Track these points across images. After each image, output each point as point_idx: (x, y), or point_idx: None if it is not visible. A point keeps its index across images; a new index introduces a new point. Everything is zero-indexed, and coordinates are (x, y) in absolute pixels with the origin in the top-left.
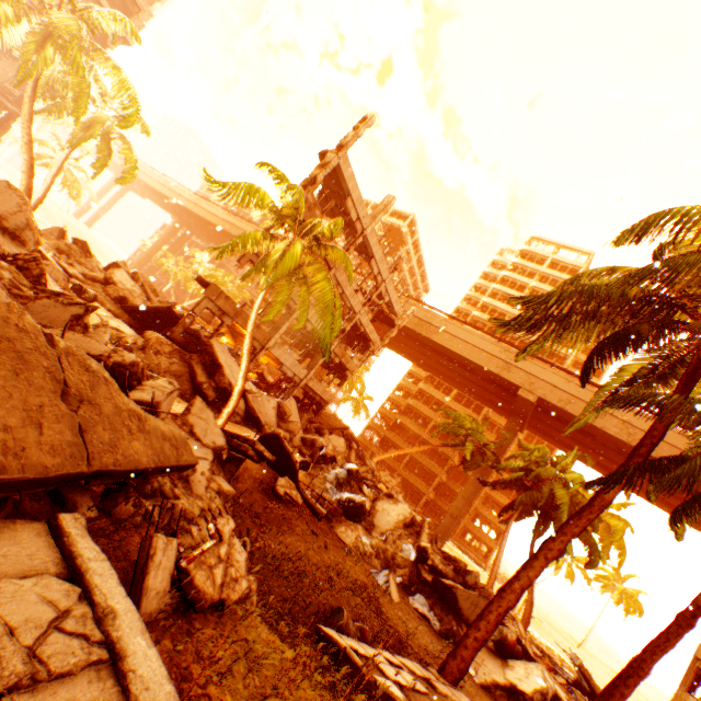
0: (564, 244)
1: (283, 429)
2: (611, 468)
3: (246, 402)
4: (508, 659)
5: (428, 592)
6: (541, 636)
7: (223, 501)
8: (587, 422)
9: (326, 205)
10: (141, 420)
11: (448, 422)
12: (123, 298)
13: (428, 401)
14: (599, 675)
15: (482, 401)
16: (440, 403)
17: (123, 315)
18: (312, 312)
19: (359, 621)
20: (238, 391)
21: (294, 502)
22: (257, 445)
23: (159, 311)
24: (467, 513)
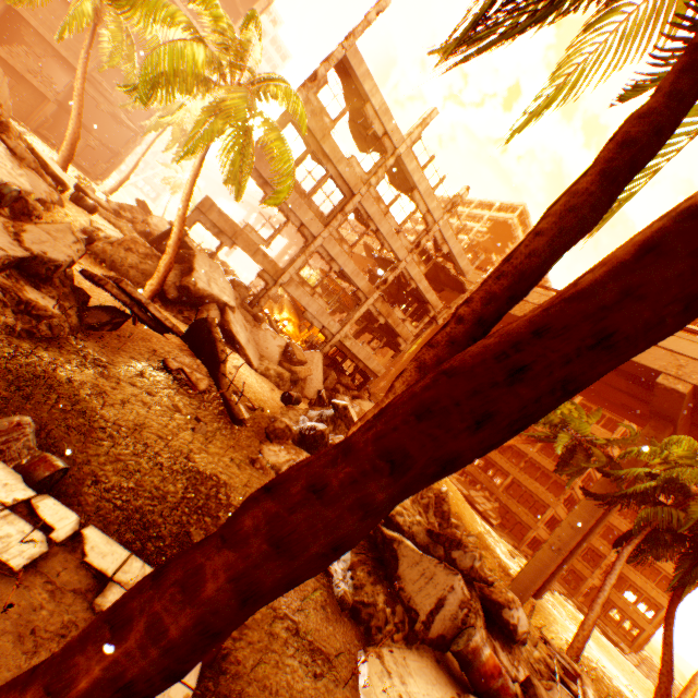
0: None
1: (284, 369)
2: None
3: (223, 316)
4: (471, 696)
5: (362, 546)
6: None
7: (18, 307)
8: None
9: (359, 135)
10: None
11: None
12: (148, 233)
13: None
14: None
15: (611, 408)
16: None
17: None
18: (336, 249)
19: (124, 493)
20: (164, 262)
21: (190, 383)
22: (128, 286)
23: (166, 236)
24: (597, 566)
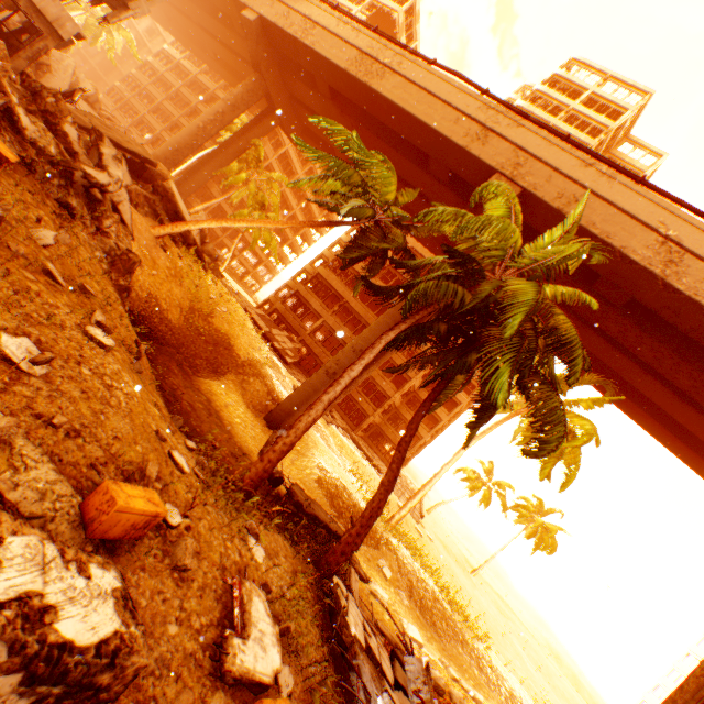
0: (616, 75)
1: None
2: (596, 353)
3: None
4: None
5: None
6: (417, 563)
7: None
8: (598, 237)
9: None
10: None
11: None
12: None
13: None
14: (485, 613)
15: (434, 247)
16: None
17: None
18: None
19: None
20: None
21: None
22: None
23: None
24: (381, 407)
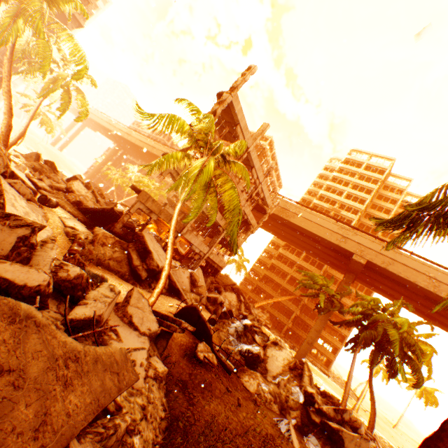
0: (374, 154)
1: (194, 293)
2: (418, 308)
3: (169, 277)
4: None
5: (318, 432)
6: (374, 428)
7: (159, 382)
8: (403, 277)
9: (220, 131)
10: (79, 359)
11: (305, 279)
12: (79, 202)
13: (285, 260)
14: None
15: (324, 261)
16: (294, 262)
17: (79, 215)
18: None
19: None
20: (165, 275)
21: (211, 363)
22: (183, 324)
23: (104, 211)
24: None
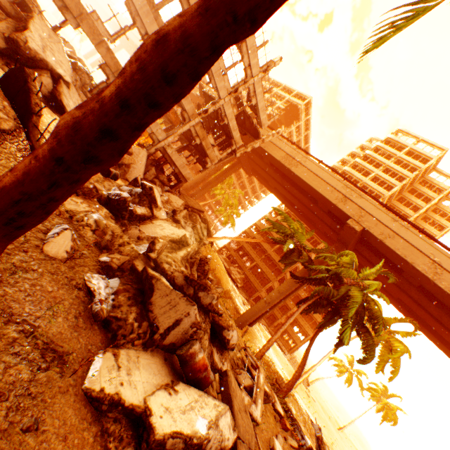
0: (424, 139)
1: None
2: (408, 305)
3: (56, 86)
4: (180, 383)
5: (130, 280)
6: (307, 410)
7: None
8: (400, 255)
9: None
10: None
11: None
12: None
13: None
14: None
15: (319, 234)
16: None
17: None
18: None
19: None
20: None
21: None
22: None
23: None
24: (285, 314)
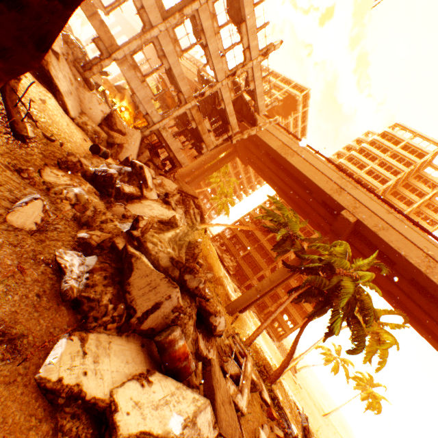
0: (421, 134)
1: (103, 131)
2: (398, 297)
3: None
4: (156, 373)
5: (109, 259)
6: (294, 396)
7: None
8: (393, 248)
9: None
10: None
11: None
12: None
13: None
14: None
15: (312, 224)
16: None
17: None
18: (169, 47)
19: None
20: None
21: None
22: None
23: None
24: (275, 302)
